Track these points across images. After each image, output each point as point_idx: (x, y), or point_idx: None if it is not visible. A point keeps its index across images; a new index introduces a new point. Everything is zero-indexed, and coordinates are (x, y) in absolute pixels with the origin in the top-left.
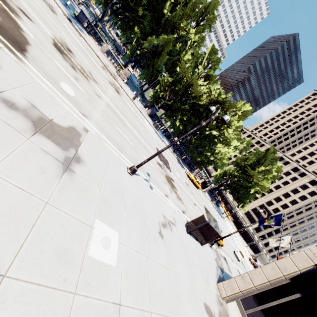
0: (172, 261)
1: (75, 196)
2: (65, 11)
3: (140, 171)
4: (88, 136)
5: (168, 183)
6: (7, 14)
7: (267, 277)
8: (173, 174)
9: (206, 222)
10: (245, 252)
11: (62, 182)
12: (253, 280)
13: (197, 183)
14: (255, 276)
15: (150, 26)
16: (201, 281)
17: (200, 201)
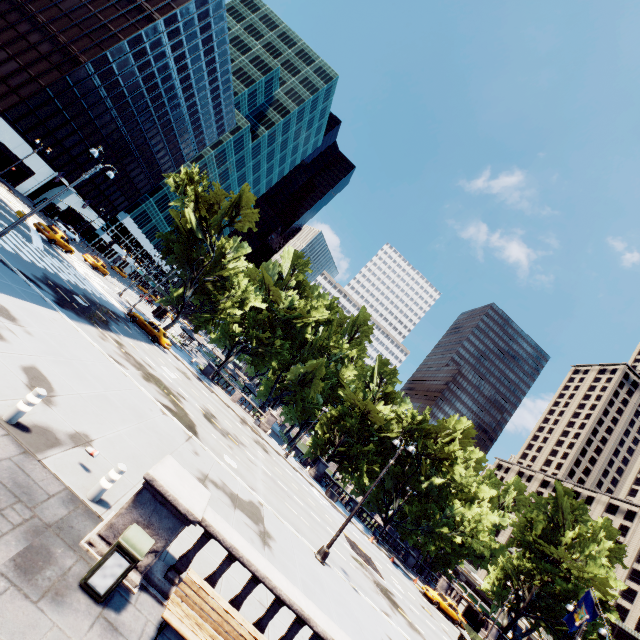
0: None
1: (281, 569)
2: (193, 370)
3: (331, 563)
4: (265, 511)
5: (382, 594)
6: (177, 403)
7: None
8: (388, 583)
9: None
10: None
11: (267, 554)
12: None
13: (452, 608)
14: None
15: (290, 352)
16: None
17: None
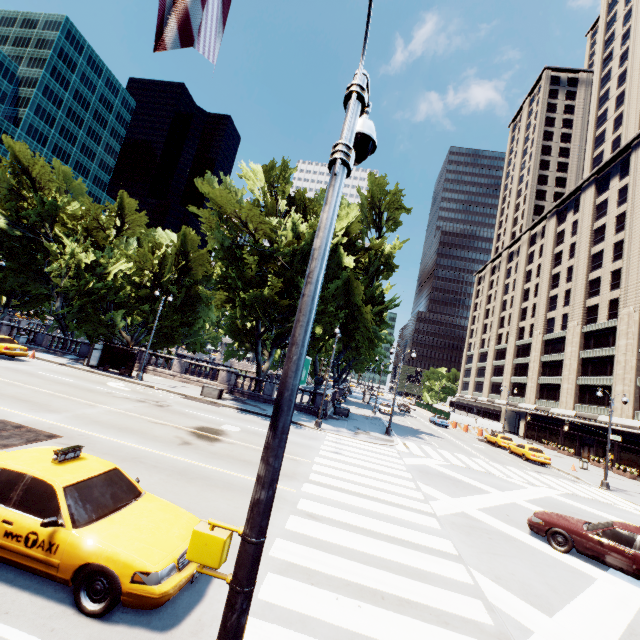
0: None
1: None
2: None
3: None
4: None
5: None
6: None
7: None
8: None
9: None
10: None
11: None
12: None
13: None
14: None
15: None
16: None
17: None
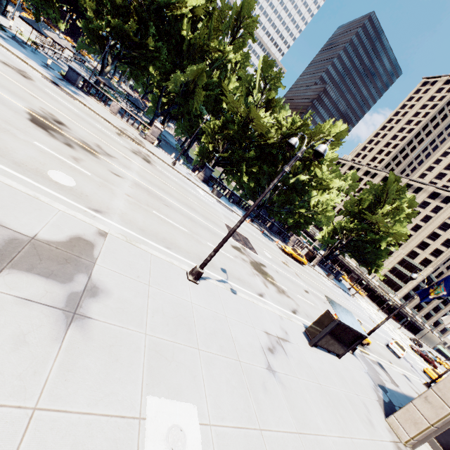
0: (303, 415)
1: (97, 366)
2: (45, 73)
3: (210, 269)
4: (108, 243)
5: (257, 272)
6: None
7: None
8: (260, 256)
9: (337, 321)
10: (401, 338)
11: (65, 348)
12: (446, 400)
13: (300, 256)
14: (448, 392)
15: (169, 60)
16: (362, 428)
17: (313, 282)
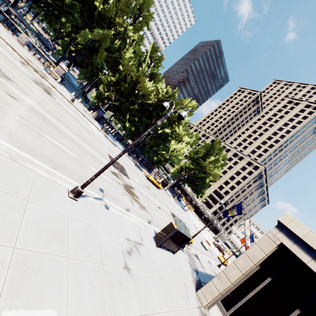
0: (146, 300)
1: None
2: None
3: (90, 188)
4: None
5: (127, 193)
6: None
7: (241, 270)
8: (131, 181)
9: (176, 229)
10: (209, 237)
11: None
12: (229, 278)
13: (158, 183)
14: (231, 273)
15: (81, 19)
16: (182, 302)
17: (164, 201)
